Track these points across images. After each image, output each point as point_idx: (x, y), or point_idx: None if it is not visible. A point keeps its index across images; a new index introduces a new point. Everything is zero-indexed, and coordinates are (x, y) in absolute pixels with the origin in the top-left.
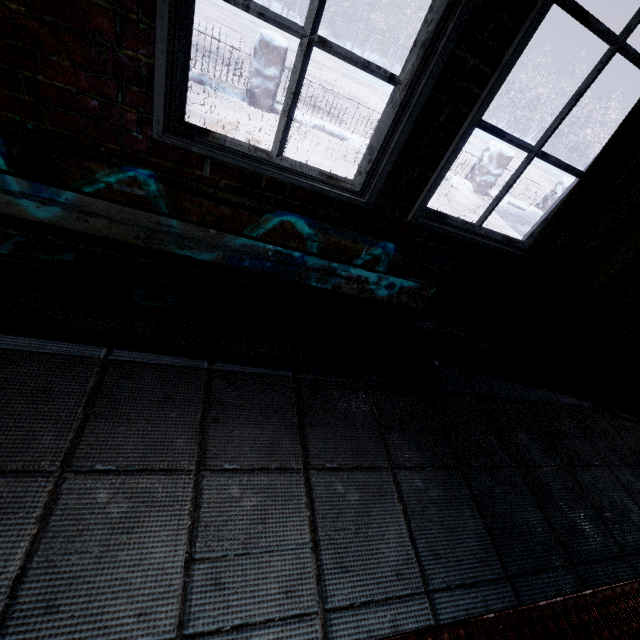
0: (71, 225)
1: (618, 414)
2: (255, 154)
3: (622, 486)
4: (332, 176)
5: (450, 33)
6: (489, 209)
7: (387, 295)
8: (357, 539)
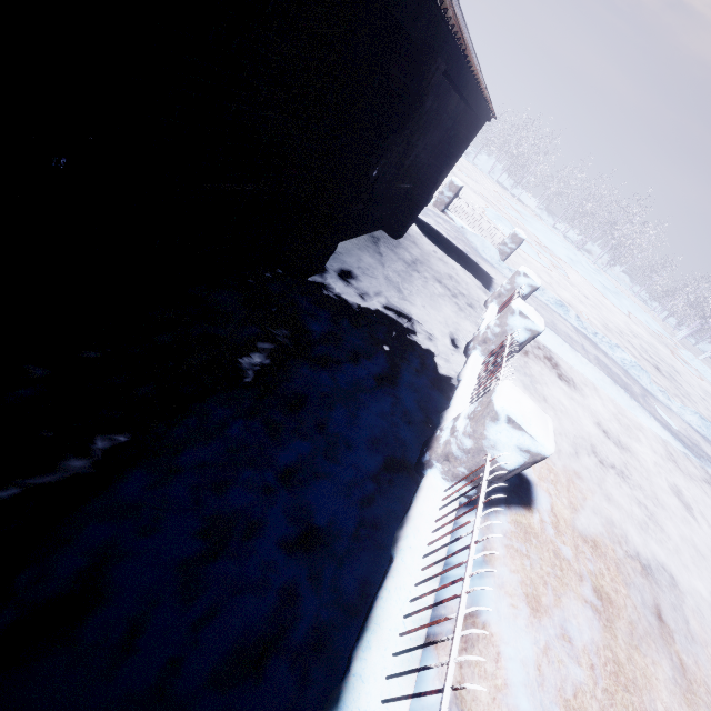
0: None
1: None
2: None
3: None
4: None
5: None
6: None
7: None
8: None
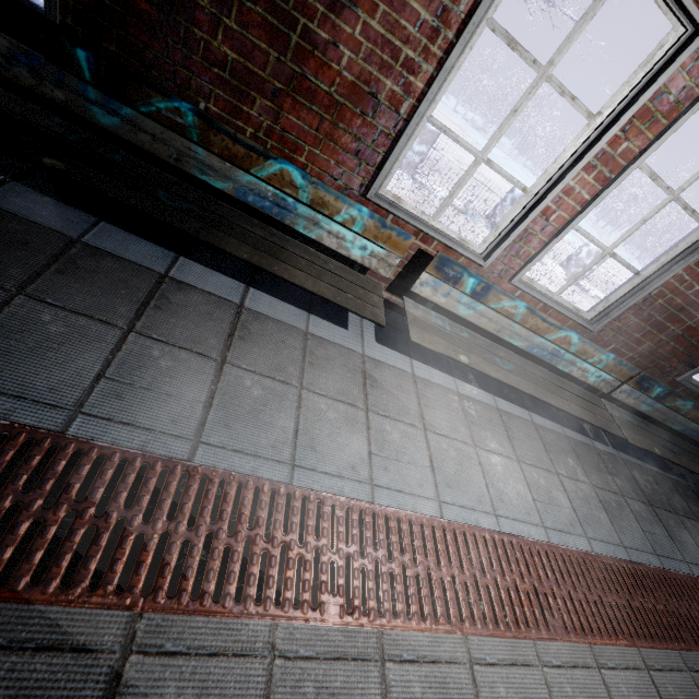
0: (647, 413)
1: None
2: (698, 385)
3: None
4: None
5: None
6: None
7: None
8: None
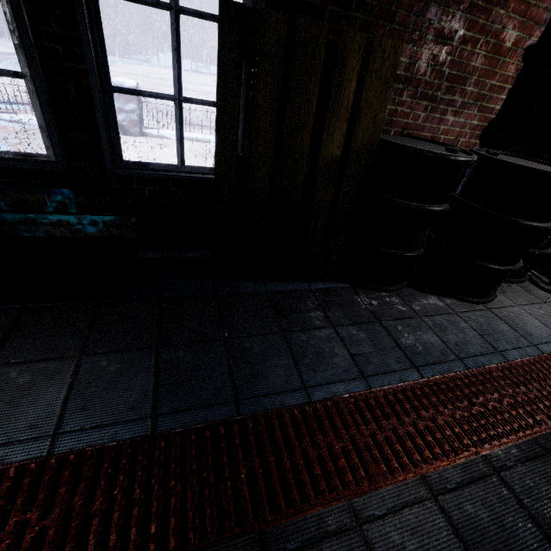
0: None
1: (370, 287)
2: None
3: (340, 339)
4: (27, 155)
5: (20, 33)
6: (179, 150)
7: (97, 231)
8: (6, 406)
